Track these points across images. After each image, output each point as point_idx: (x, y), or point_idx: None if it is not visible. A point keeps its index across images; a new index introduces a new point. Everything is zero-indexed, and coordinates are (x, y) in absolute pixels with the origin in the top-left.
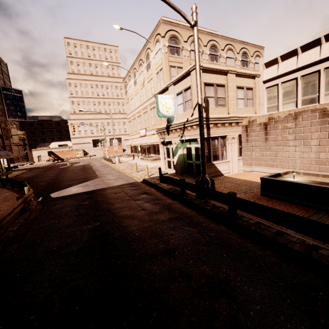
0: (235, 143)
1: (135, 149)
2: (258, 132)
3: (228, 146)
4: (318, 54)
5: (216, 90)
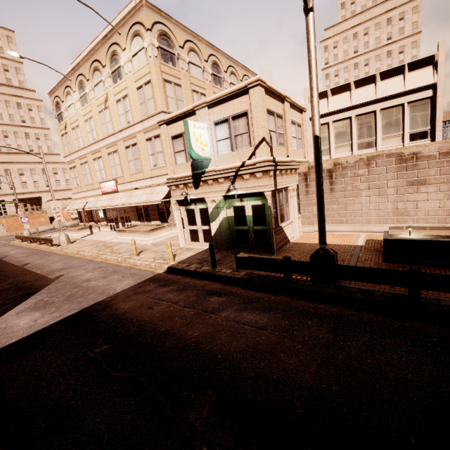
0: (295, 197)
1: (90, 216)
2: None
3: (289, 201)
4: (374, 93)
5: (276, 122)
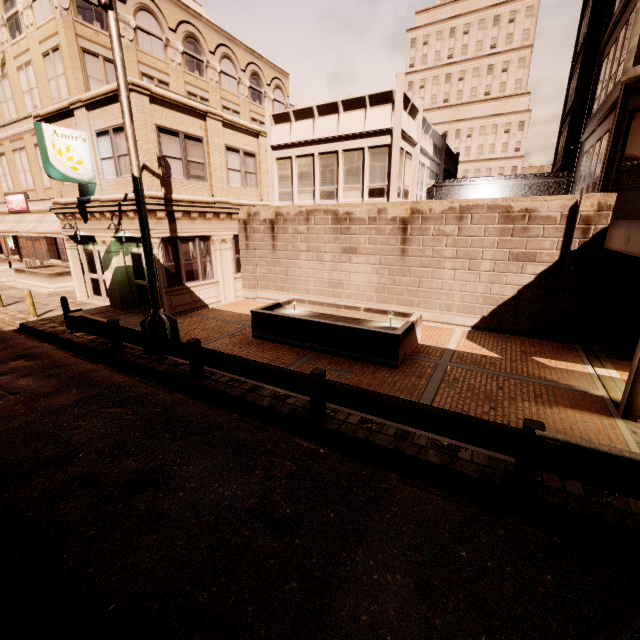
0: (227, 250)
1: None
2: (263, 234)
3: (215, 254)
4: (336, 127)
5: (184, 146)
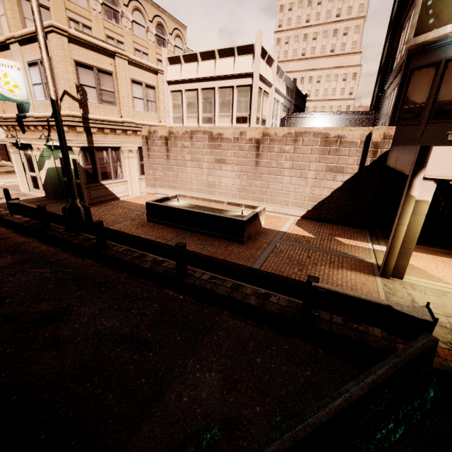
0: (133, 158)
1: None
2: (160, 147)
3: (124, 161)
4: (213, 69)
5: (98, 78)
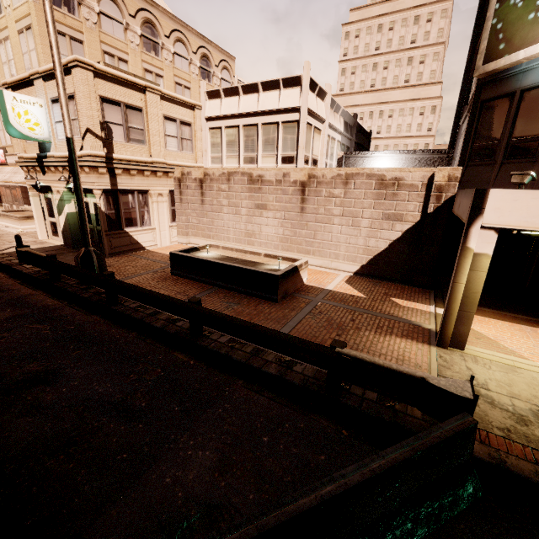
0: (164, 203)
1: None
2: (194, 190)
3: (153, 206)
4: (256, 104)
5: (125, 114)
